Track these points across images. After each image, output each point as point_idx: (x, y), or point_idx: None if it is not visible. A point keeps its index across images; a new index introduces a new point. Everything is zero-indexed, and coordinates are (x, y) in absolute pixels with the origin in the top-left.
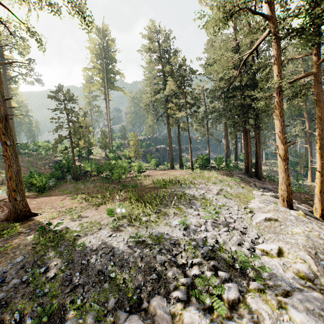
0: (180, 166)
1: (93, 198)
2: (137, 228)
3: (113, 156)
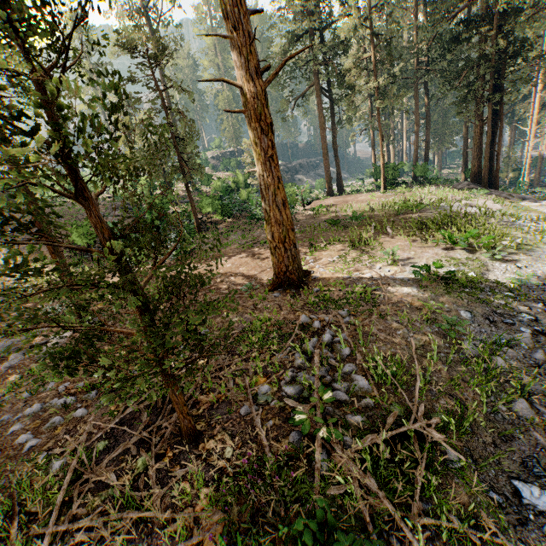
0: (340, 191)
1: (335, 241)
2: (526, 254)
3: (223, 185)
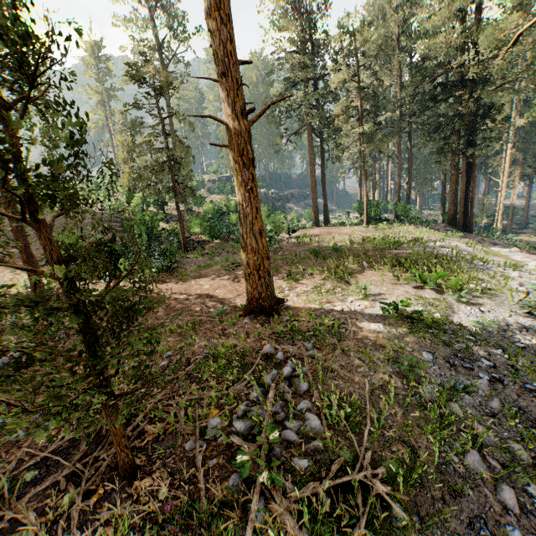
0: (326, 222)
1: (313, 271)
2: (491, 299)
3: (214, 208)
